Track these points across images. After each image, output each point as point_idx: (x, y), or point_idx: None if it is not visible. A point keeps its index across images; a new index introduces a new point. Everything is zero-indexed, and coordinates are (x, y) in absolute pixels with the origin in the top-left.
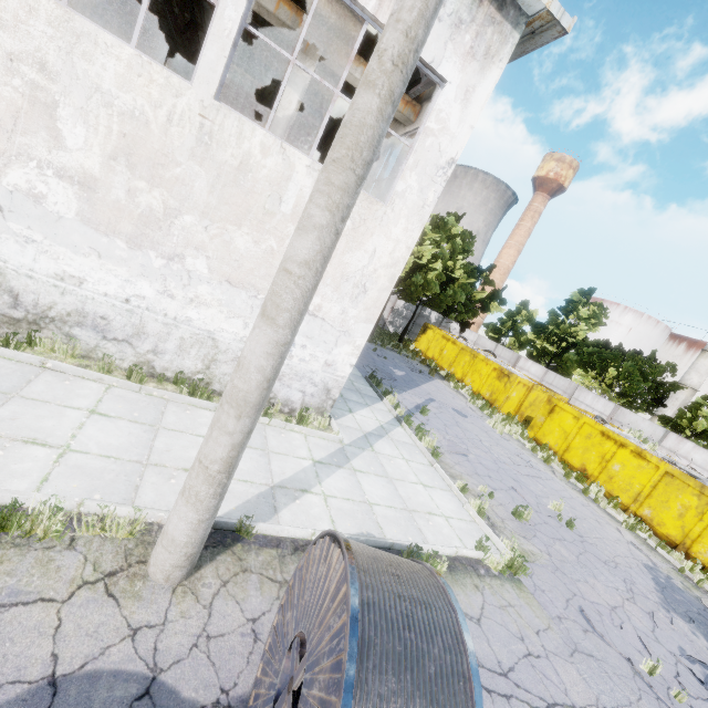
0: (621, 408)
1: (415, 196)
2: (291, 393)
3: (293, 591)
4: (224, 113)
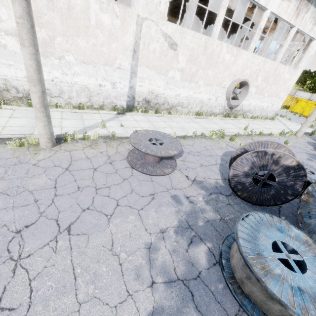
0: (313, 94)
1: (302, 66)
2: (270, 114)
3: None
4: (279, 65)
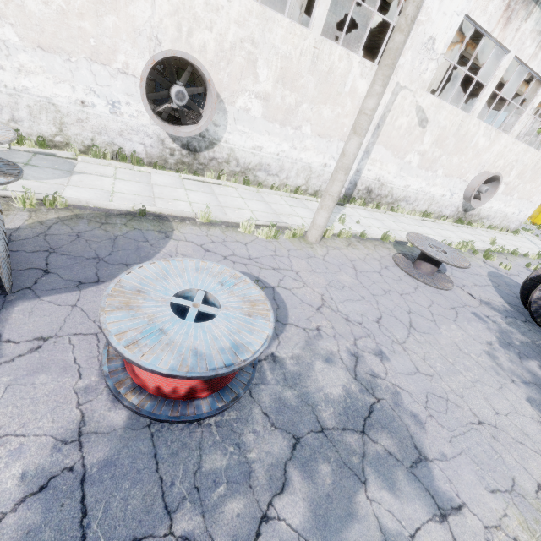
0: None
1: None
2: (512, 225)
3: None
4: None
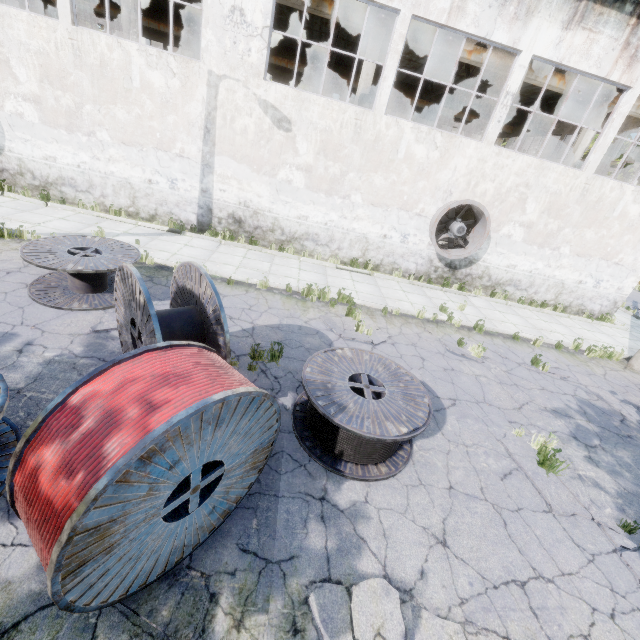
0: None
1: None
2: (594, 306)
3: None
4: (595, 179)
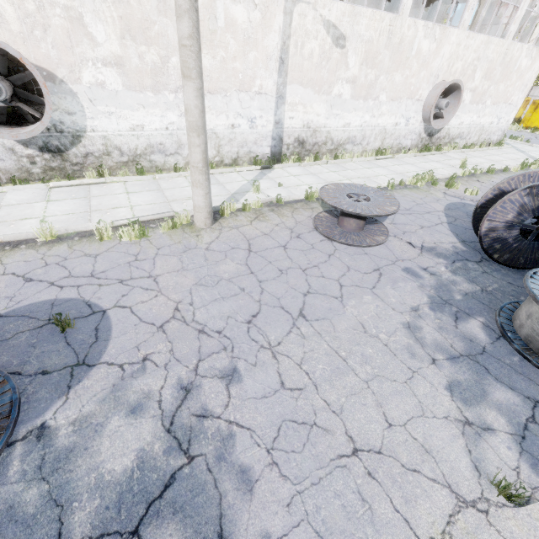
0: None
1: None
2: (494, 137)
3: None
4: (511, 44)
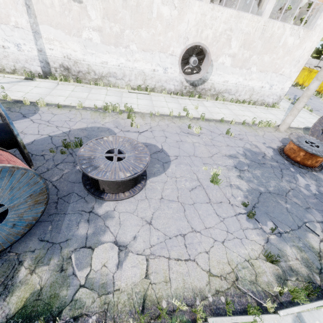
0: None
1: None
2: (269, 100)
3: (316, 125)
4: (269, 22)
